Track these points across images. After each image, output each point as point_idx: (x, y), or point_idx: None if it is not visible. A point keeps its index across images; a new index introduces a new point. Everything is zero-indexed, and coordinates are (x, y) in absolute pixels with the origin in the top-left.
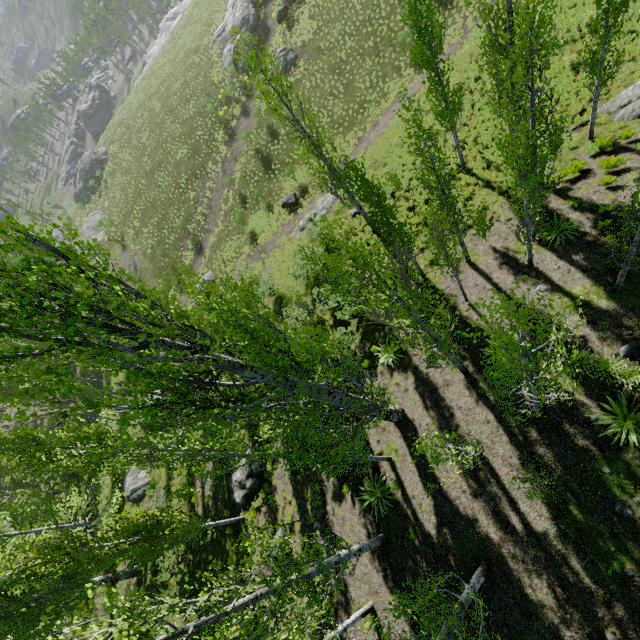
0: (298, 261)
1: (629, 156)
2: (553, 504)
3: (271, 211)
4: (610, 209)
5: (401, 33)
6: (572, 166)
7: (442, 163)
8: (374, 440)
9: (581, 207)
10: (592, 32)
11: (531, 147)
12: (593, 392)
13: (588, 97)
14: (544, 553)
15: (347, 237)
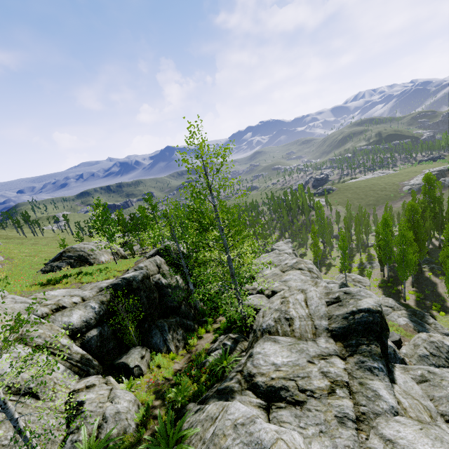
0: None
1: None
2: None
3: None
4: None
5: None
6: None
7: None
8: None
9: None
10: None
11: None
12: None
13: None
14: None
15: None
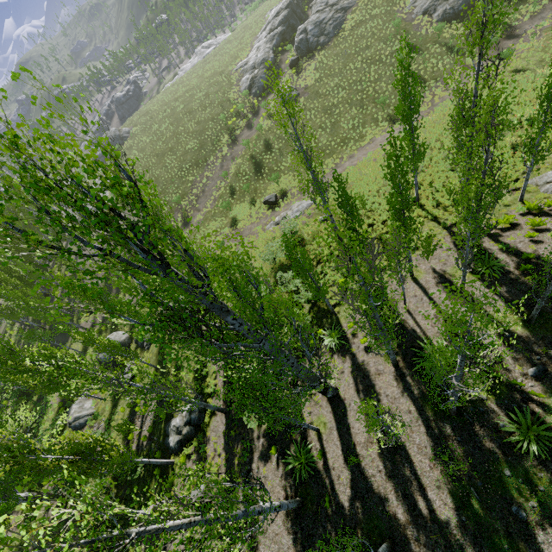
0: (269, 248)
1: (550, 220)
2: (457, 496)
3: (253, 204)
4: (531, 257)
5: (383, 95)
6: (504, 218)
7: (407, 192)
8: (307, 411)
9: (508, 251)
10: (529, 125)
11: (480, 193)
12: (503, 402)
13: (522, 170)
14: (444, 540)
15: (313, 237)
